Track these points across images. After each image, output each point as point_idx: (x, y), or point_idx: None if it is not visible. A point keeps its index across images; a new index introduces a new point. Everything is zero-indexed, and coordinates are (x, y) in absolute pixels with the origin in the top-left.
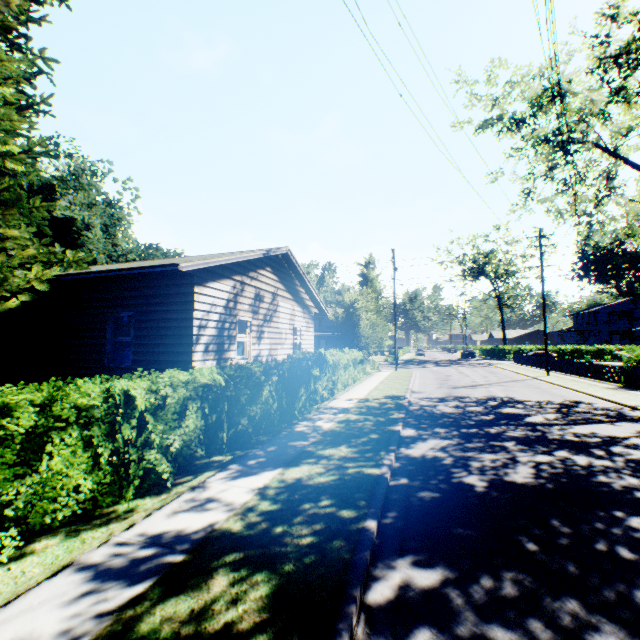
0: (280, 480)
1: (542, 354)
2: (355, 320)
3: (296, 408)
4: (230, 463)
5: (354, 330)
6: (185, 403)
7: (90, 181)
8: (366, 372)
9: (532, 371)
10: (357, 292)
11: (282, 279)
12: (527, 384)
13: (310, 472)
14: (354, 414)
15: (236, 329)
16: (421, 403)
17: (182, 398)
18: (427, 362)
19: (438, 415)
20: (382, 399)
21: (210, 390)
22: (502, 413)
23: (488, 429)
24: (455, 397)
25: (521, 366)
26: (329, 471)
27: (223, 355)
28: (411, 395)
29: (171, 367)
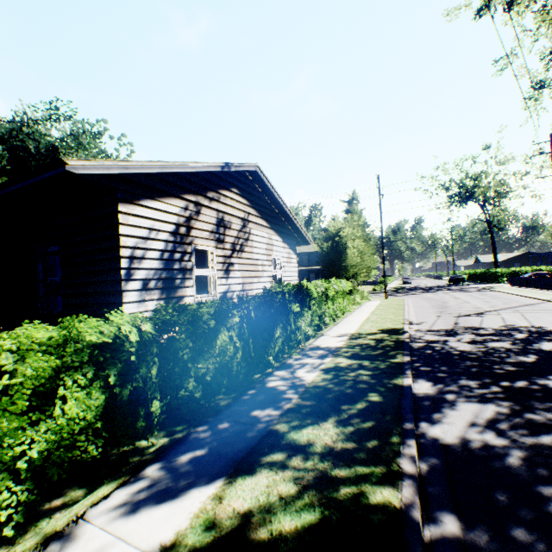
0: (208, 522)
1: (541, 275)
2: (341, 249)
3: (272, 353)
4: (150, 461)
5: (341, 259)
6: (60, 376)
7: (89, 141)
8: (355, 302)
9: (539, 293)
10: (342, 222)
11: (254, 203)
12: (545, 308)
13: (268, 496)
14: (345, 357)
15: (192, 260)
16: (425, 338)
17: (47, 370)
18: (415, 289)
19: (455, 356)
20: (377, 334)
21: (115, 349)
22: (545, 351)
23: (544, 381)
24: (465, 328)
25: (521, 288)
26: (303, 494)
27: (174, 293)
28: (410, 327)
29: (101, 312)
